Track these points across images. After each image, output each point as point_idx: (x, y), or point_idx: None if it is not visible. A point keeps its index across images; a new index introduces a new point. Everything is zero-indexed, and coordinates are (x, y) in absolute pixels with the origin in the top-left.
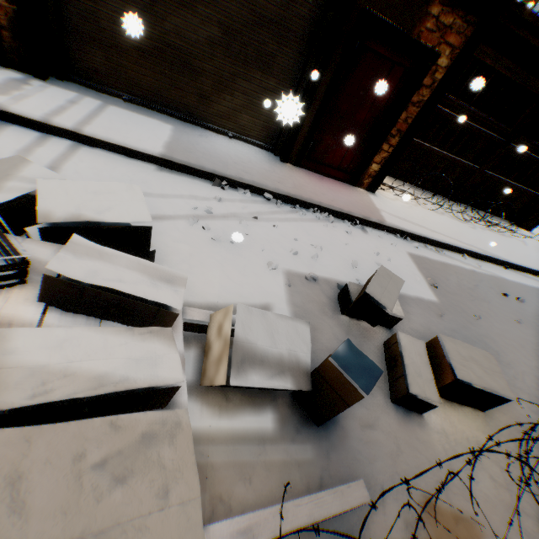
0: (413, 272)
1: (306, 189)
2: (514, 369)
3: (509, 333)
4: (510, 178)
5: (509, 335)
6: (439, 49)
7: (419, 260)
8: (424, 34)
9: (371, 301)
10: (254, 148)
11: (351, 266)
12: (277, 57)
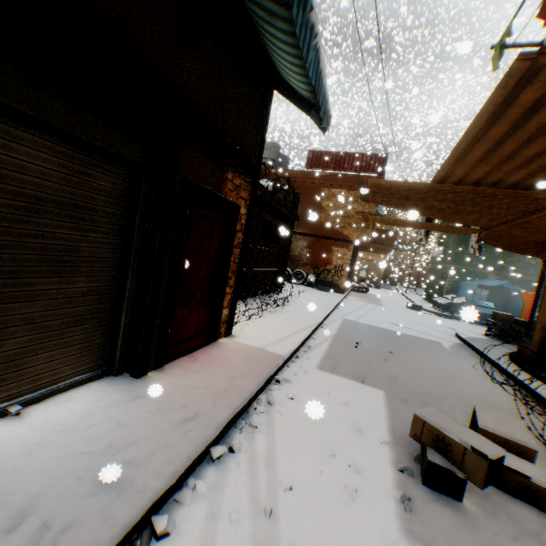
0: (348, 383)
1: (219, 389)
2: (444, 394)
3: (401, 371)
4: (263, 266)
5: (404, 373)
6: (238, 201)
7: (327, 368)
8: (228, 193)
9: (494, 459)
10: (82, 393)
11: (358, 433)
12: (81, 247)
